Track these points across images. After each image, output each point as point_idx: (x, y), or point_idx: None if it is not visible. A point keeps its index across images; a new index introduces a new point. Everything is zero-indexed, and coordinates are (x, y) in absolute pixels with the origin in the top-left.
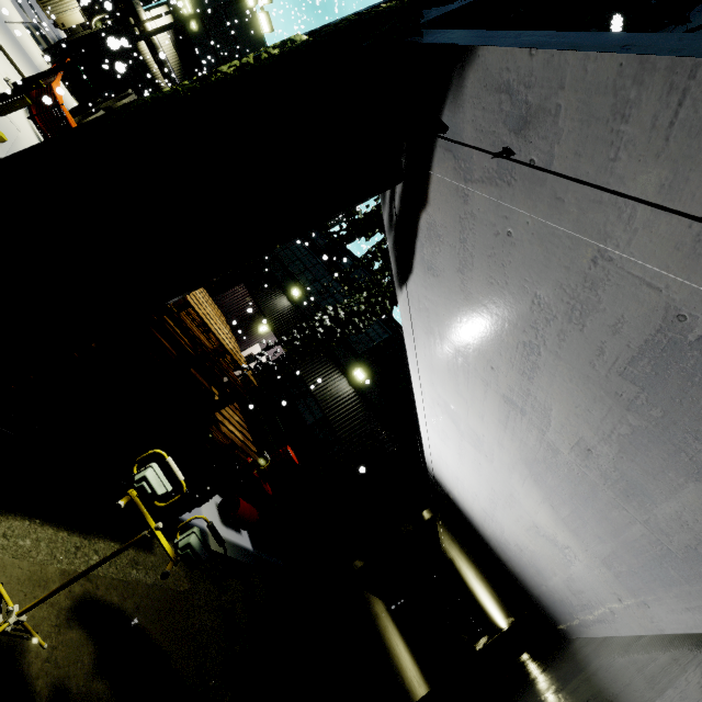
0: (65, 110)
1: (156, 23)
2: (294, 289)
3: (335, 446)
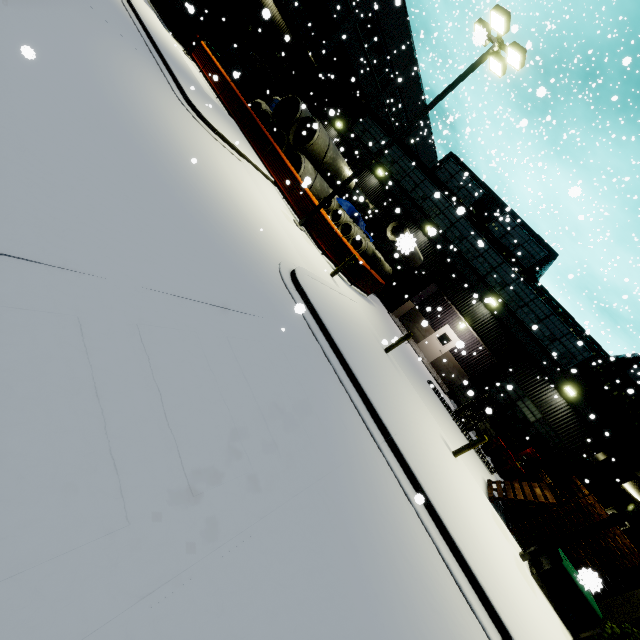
0: (345, 241)
1: None
2: (488, 295)
3: (555, 439)
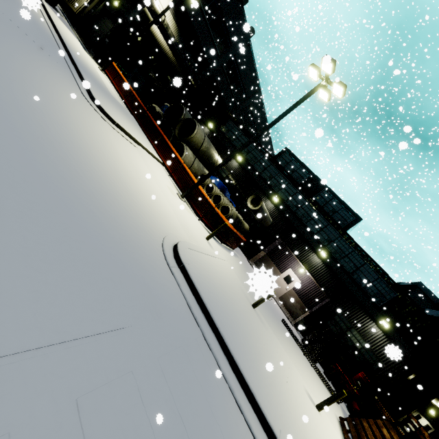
0: (217, 210)
1: (161, 4)
2: (319, 248)
3: (378, 363)
